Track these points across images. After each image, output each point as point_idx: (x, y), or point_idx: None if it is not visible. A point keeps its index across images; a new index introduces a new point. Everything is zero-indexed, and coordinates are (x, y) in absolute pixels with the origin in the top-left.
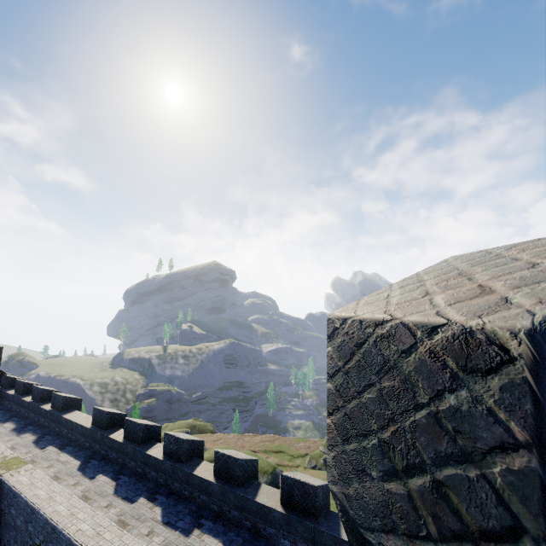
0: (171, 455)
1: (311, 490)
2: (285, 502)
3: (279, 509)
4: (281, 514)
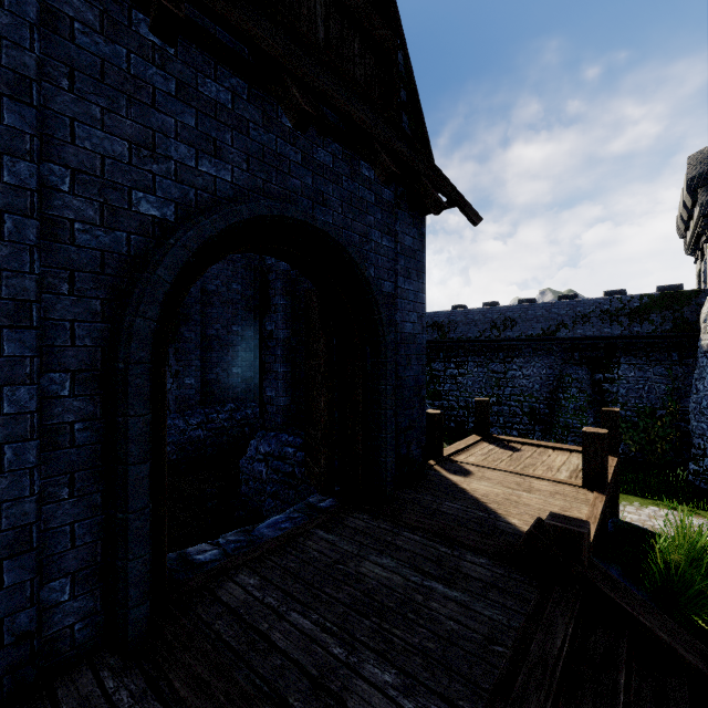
0: None
1: (623, 292)
2: None
3: None
4: None
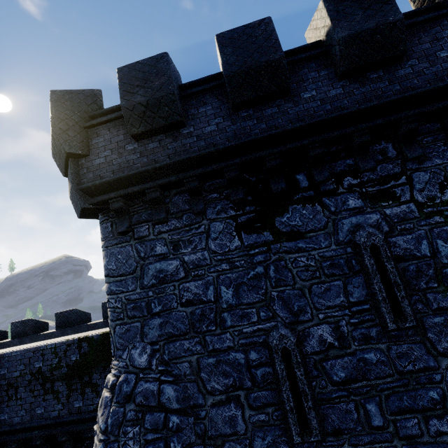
0: (18, 335)
1: None
2: (105, 317)
3: (101, 321)
4: (103, 322)
